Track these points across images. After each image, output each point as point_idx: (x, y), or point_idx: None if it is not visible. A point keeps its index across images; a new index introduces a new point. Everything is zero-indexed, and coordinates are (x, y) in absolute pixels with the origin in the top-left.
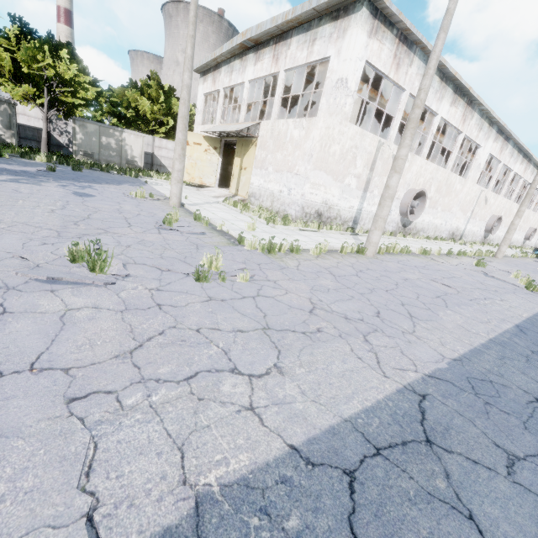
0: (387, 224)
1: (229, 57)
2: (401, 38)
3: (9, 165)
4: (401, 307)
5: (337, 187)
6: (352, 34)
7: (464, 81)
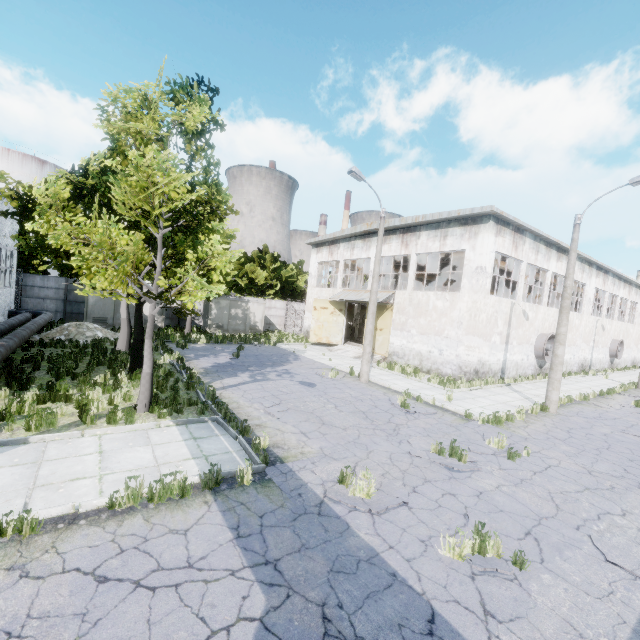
0: (527, 369)
1: (348, 236)
2: (515, 230)
3: (209, 357)
4: (632, 463)
5: (486, 345)
6: (484, 237)
7: (564, 244)
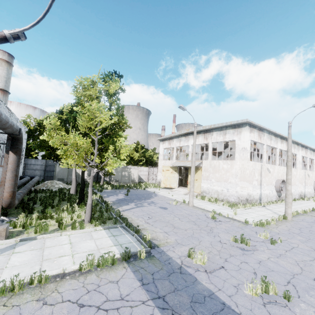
0: (272, 197)
1: (178, 135)
2: (259, 129)
3: (113, 196)
4: None
5: (251, 186)
6: (244, 133)
7: (283, 135)
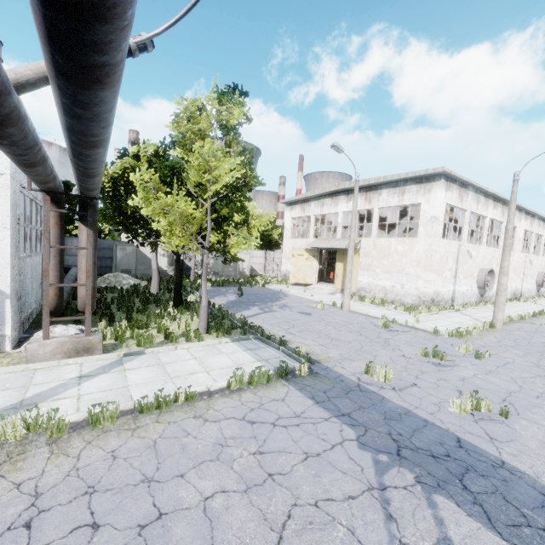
0: (471, 297)
1: (318, 196)
2: (460, 185)
3: (220, 296)
4: None
5: (440, 279)
6: (436, 192)
7: (499, 194)
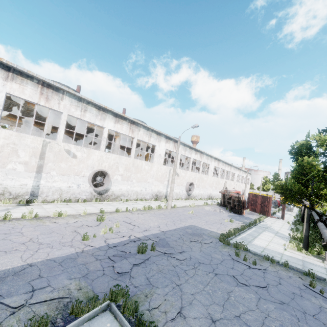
0: (79, 194)
1: None
2: (44, 85)
3: None
4: None
5: None
6: None
7: (117, 111)
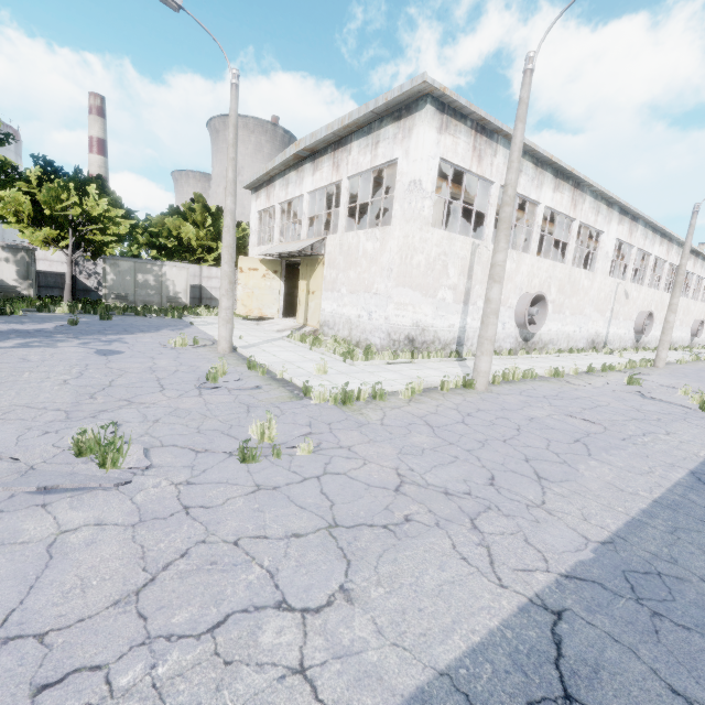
0: (503, 341)
1: (284, 169)
2: (477, 129)
3: (22, 324)
4: (524, 464)
5: (429, 303)
6: (419, 132)
7: (564, 164)
